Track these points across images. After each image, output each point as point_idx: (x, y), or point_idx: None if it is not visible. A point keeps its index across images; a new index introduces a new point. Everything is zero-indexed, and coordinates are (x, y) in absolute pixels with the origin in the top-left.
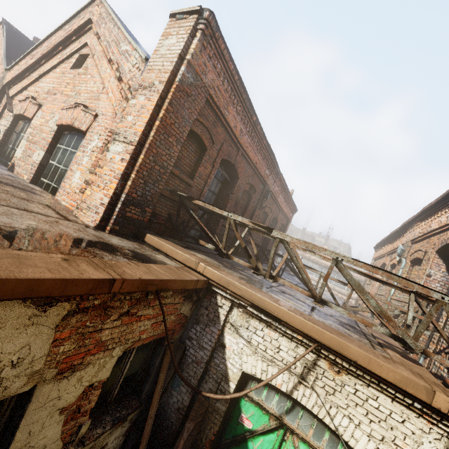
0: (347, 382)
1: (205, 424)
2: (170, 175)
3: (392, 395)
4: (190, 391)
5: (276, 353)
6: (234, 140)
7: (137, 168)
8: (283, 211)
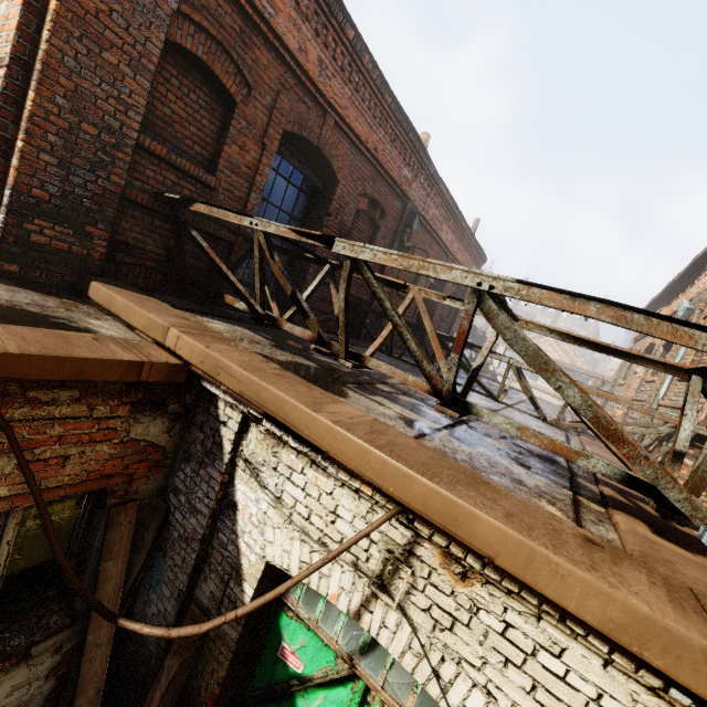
0: (485, 602)
1: (204, 662)
2: (146, 157)
3: (604, 652)
4: (176, 596)
5: (330, 525)
6: (309, 88)
7: (26, 125)
8: (457, 260)
